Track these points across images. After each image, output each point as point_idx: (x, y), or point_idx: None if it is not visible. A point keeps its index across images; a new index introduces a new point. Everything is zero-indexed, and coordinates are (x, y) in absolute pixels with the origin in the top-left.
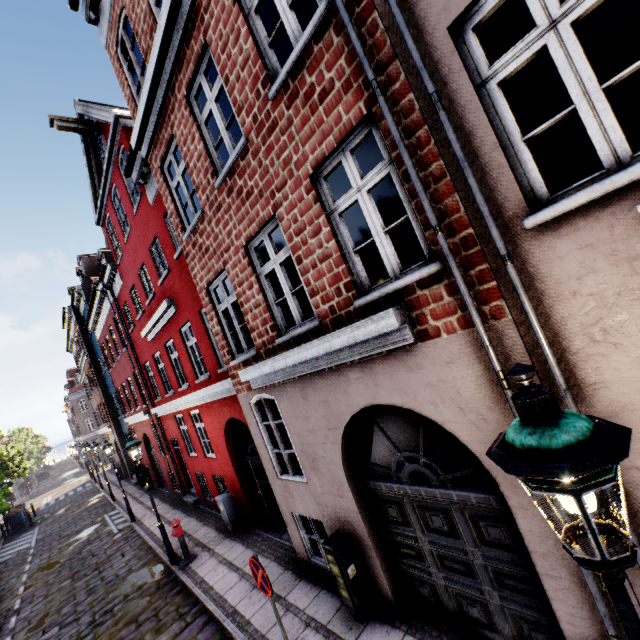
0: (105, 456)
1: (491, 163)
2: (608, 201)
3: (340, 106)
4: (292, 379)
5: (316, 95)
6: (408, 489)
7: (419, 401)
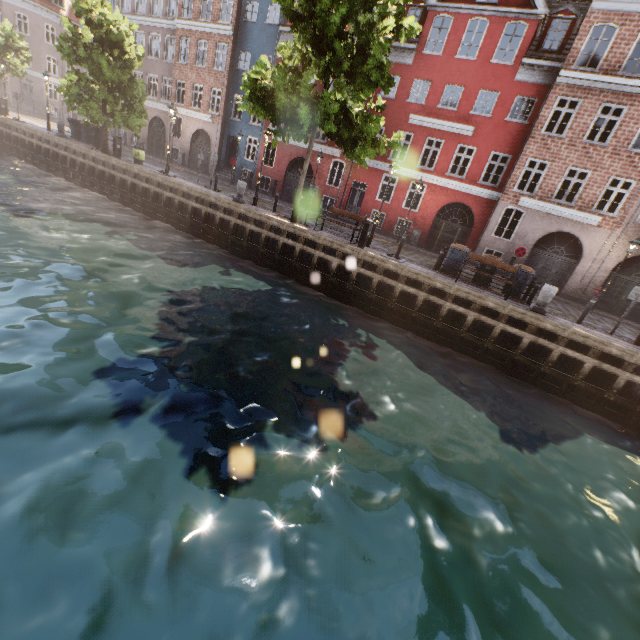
0: (36, 109)
1: (639, 210)
2: None
3: (634, 173)
4: (542, 212)
5: (633, 164)
6: (550, 254)
7: (582, 237)
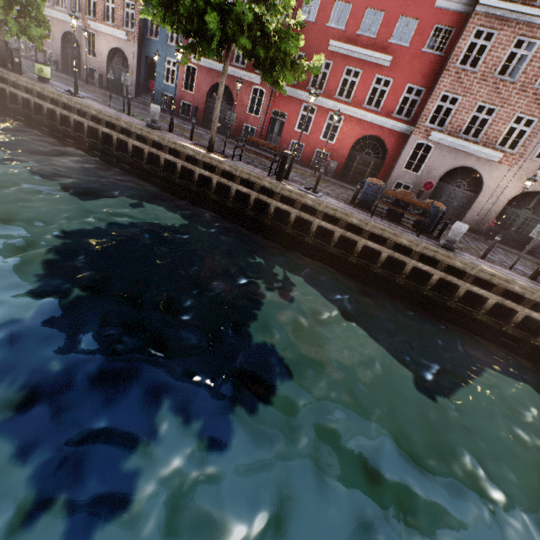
0: None
1: (538, 147)
2: (539, 163)
3: (537, 111)
4: (450, 147)
5: (538, 102)
6: (453, 188)
7: (483, 172)
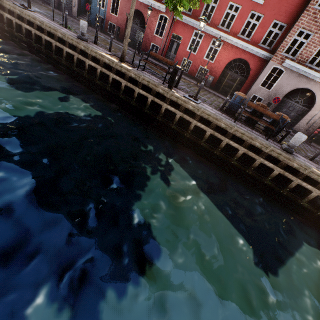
0: None
1: None
2: None
3: None
4: (297, 73)
5: None
6: (293, 103)
7: (317, 93)
